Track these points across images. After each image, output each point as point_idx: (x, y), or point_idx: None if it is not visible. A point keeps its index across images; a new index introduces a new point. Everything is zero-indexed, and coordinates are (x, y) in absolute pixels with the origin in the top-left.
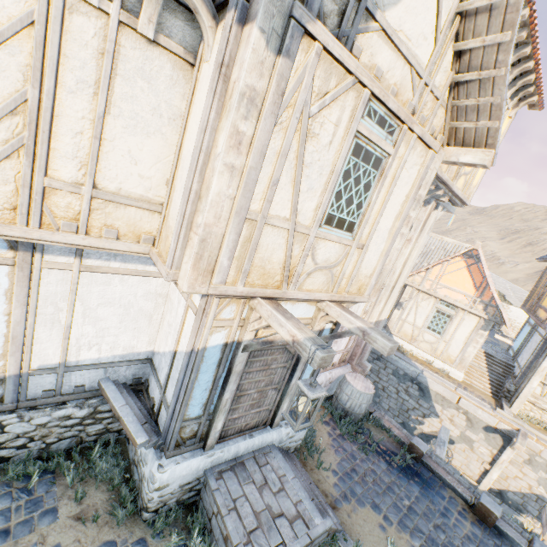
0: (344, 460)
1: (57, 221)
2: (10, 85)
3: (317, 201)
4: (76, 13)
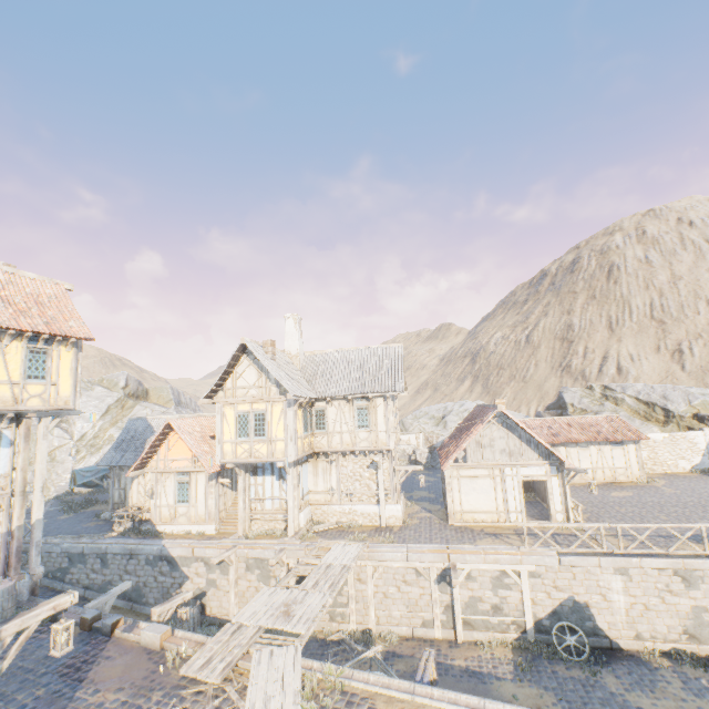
0: None
1: None
2: None
3: None
4: None
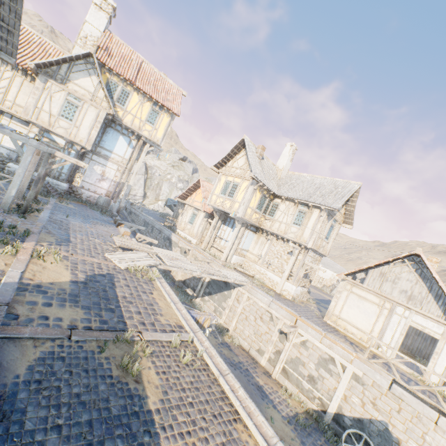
0: (79, 205)
1: (6, 106)
2: (5, 85)
3: (58, 110)
4: (18, 77)
